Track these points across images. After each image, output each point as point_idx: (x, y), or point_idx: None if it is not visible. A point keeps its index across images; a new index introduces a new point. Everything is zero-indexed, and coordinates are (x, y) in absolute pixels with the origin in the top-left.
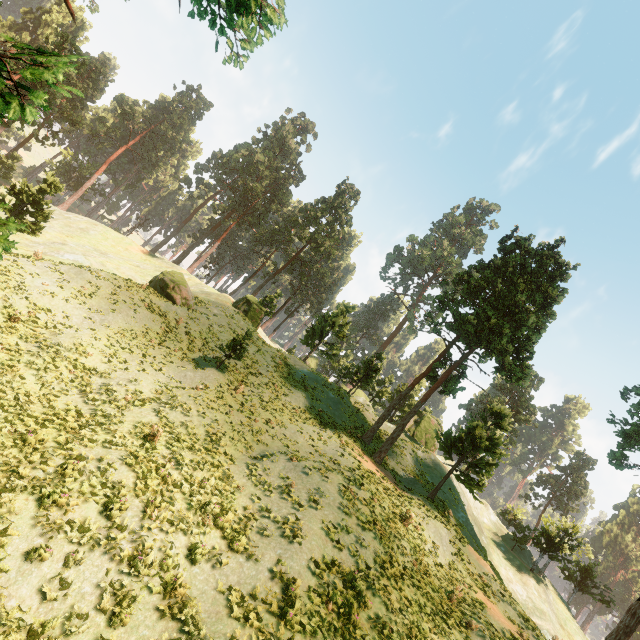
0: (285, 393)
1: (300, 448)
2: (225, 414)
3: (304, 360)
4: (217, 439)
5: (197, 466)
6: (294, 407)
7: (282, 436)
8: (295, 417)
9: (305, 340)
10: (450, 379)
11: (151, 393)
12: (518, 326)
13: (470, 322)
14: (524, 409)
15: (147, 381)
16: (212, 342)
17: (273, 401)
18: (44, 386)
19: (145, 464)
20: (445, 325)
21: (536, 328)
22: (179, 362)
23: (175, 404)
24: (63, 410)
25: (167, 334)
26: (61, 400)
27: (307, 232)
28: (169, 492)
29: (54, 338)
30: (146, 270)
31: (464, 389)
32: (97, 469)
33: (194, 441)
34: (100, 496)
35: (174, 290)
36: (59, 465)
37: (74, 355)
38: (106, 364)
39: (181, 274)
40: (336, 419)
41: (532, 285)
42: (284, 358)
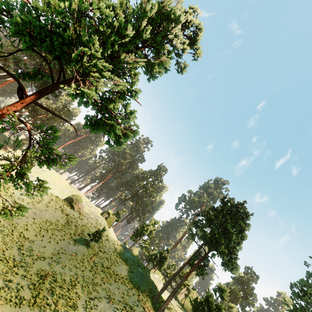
0: (115, 265)
1: (115, 297)
2: (82, 271)
3: (130, 248)
4: (74, 284)
5: (61, 296)
6: (118, 274)
7: (108, 289)
8: (117, 279)
9: (132, 236)
10: (200, 266)
11: (50, 254)
12: (230, 240)
13: (207, 235)
14: (250, 296)
15: (50, 247)
16: (86, 232)
17: (108, 268)
18: (4, 243)
19: (37, 290)
20: (197, 236)
21: (238, 242)
22: (67, 240)
23: (59, 261)
24: (8, 257)
25: (66, 225)
26: (8, 251)
27: (142, 183)
28: (44, 307)
29: (16, 220)
30: (65, 192)
31: (207, 274)
32: (15, 288)
33: (63, 283)
34: (13, 302)
35: (75, 203)
36: (0, 282)
37: (22, 230)
38: (34, 236)
39: (81, 196)
40: (140, 285)
41: (234, 220)
42: (119, 245)
